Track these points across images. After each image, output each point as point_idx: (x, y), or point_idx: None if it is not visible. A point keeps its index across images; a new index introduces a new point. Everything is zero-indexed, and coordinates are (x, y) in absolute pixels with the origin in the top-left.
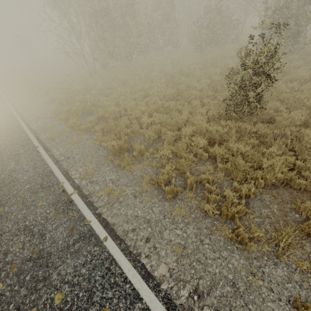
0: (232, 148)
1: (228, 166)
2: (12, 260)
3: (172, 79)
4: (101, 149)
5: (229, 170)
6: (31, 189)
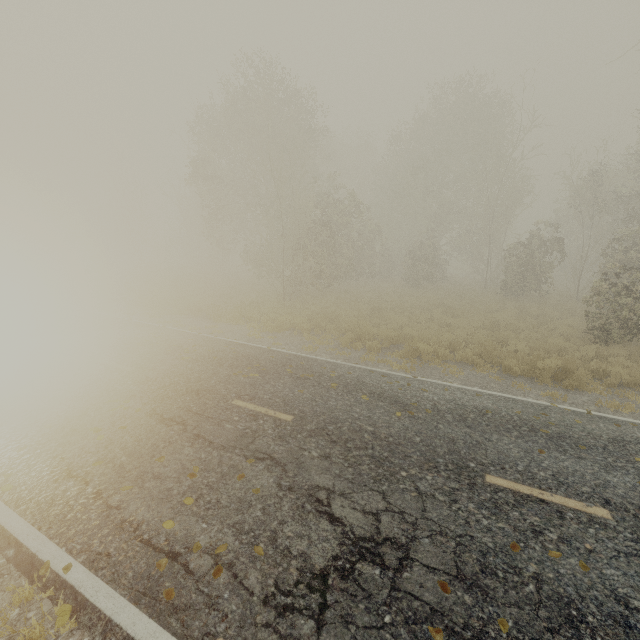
0: None
1: None
2: None
3: (453, 311)
4: (508, 377)
5: None
6: (528, 412)
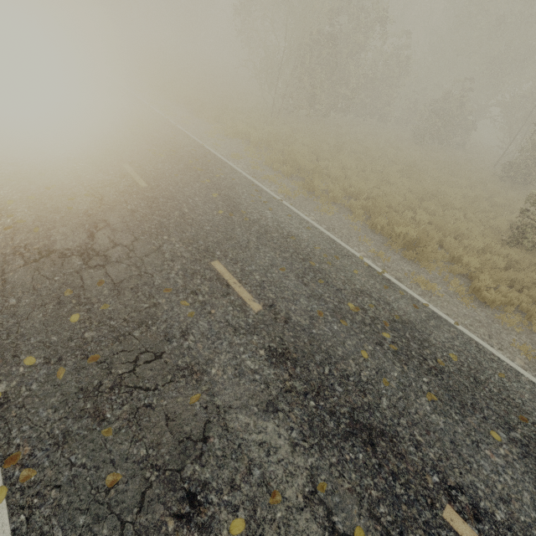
0: (531, 278)
1: (534, 294)
2: (377, 317)
3: (411, 171)
4: (369, 232)
5: (535, 298)
6: (326, 252)
